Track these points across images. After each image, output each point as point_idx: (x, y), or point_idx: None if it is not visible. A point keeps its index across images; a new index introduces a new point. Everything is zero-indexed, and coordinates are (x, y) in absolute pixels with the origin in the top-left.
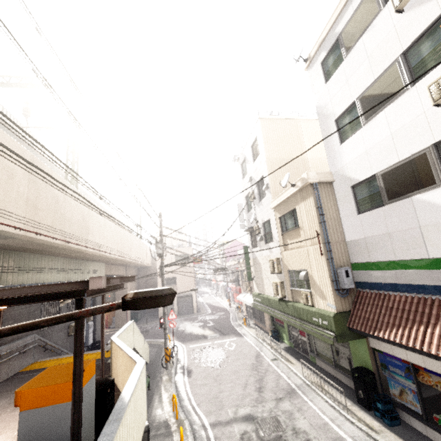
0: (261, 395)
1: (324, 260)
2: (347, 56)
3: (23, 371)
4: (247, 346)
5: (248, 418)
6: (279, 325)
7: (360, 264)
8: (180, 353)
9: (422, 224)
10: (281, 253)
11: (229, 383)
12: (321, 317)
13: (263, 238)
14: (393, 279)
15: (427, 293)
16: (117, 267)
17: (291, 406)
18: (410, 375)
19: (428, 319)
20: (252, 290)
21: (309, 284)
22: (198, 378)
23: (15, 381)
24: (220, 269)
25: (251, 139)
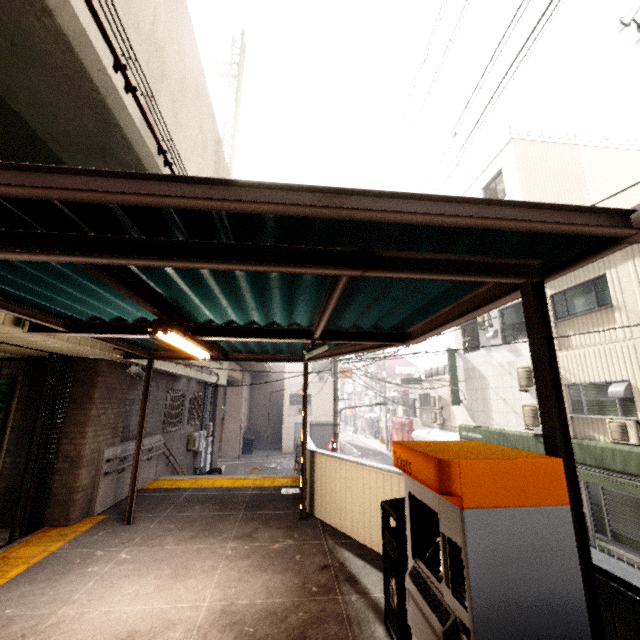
0: None
1: None
2: None
3: (149, 489)
4: None
5: None
6: None
7: None
8: None
9: None
10: None
11: None
12: None
13: (499, 334)
14: None
15: None
16: (235, 367)
17: None
18: None
19: None
20: (446, 423)
21: (628, 408)
22: None
23: (146, 500)
24: (411, 381)
25: (486, 176)
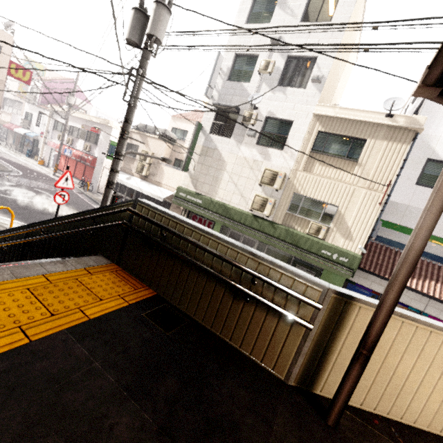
0: None
1: (378, 210)
2: None
3: None
4: None
5: None
6: None
7: (386, 222)
8: None
9: None
10: (293, 171)
11: None
12: (340, 254)
13: (257, 136)
14: None
15: (437, 261)
16: None
17: None
18: None
19: (436, 278)
20: (151, 177)
21: (326, 219)
22: None
23: None
24: (168, 139)
25: None
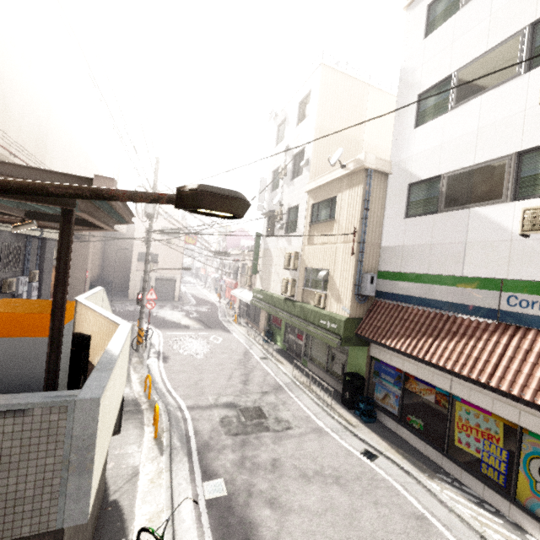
0: (246, 387)
1: (353, 261)
2: (466, 5)
3: None
4: (235, 343)
5: (230, 405)
6: (275, 327)
7: (388, 273)
8: (154, 338)
9: (469, 240)
10: (302, 248)
11: (211, 373)
12: (331, 320)
13: (284, 227)
14: (418, 292)
15: (446, 309)
16: None
17: (277, 400)
18: (399, 382)
19: (438, 333)
20: (252, 286)
21: (326, 286)
22: (175, 365)
23: None
24: (222, 253)
25: (302, 92)
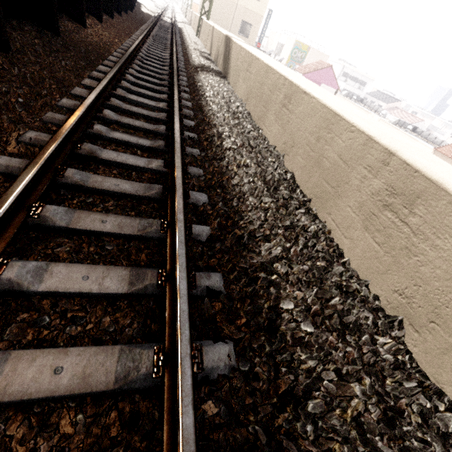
0: None
1: None
2: None
3: None
4: None
5: None
6: None
7: None
8: None
9: None
10: None
11: None
12: None
13: None
14: None
15: None
16: None
17: None
18: None
19: None
20: None
21: None
22: None
23: None
24: None
25: None
